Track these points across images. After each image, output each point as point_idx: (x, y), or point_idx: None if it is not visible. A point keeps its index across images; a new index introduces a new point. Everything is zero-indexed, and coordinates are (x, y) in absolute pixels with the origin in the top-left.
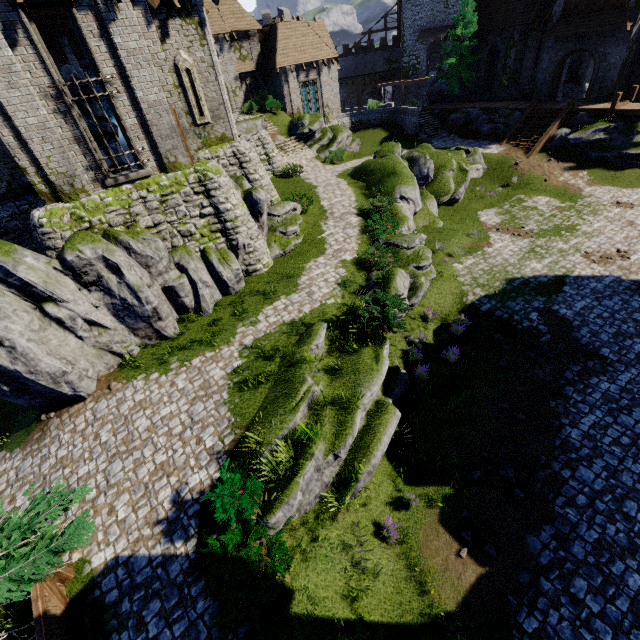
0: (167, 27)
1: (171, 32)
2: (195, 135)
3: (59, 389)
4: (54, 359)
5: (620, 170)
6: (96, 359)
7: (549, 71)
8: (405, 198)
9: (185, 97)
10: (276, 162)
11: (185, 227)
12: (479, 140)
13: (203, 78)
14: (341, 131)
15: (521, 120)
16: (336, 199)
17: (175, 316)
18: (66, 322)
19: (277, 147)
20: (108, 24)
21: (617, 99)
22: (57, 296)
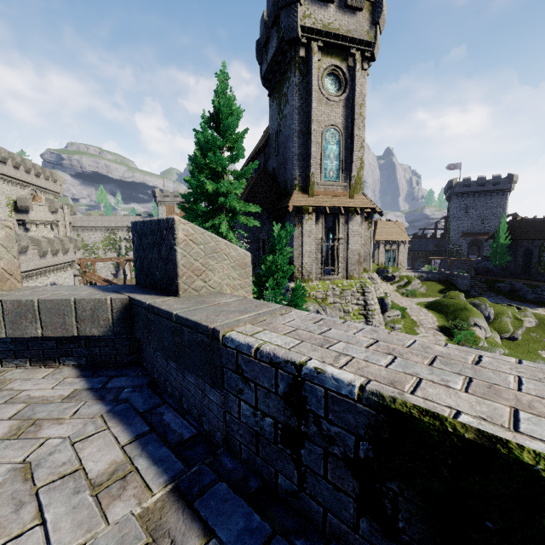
0: None
1: None
2: None
3: None
4: None
5: None
6: None
7: None
8: (478, 325)
9: None
10: None
11: (347, 308)
12: (525, 303)
13: (364, 242)
14: (414, 279)
15: None
16: (422, 316)
17: None
18: None
19: None
20: (349, 221)
21: None
22: None
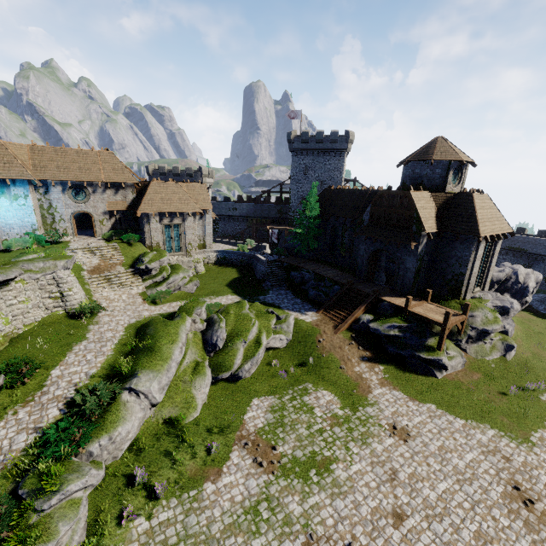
0: None
1: None
2: None
3: None
4: None
5: (415, 370)
6: None
7: (365, 258)
8: (135, 390)
9: None
10: (71, 300)
11: None
12: (305, 301)
13: None
14: (176, 272)
15: (338, 294)
16: (75, 368)
17: None
18: None
19: (105, 278)
20: None
21: (408, 301)
22: None
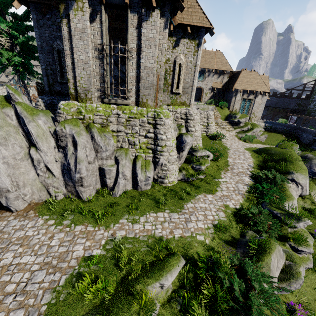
0: (179, 42)
1: (180, 44)
2: (169, 97)
3: (0, 199)
4: (9, 180)
5: None
6: (37, 190)
7: None
8: (295, 181)
9: (172, 77)
10: (211, 129)
11: (133, 139)
12: None
13: (187, 70)
14: (257, 126)
15: None
16: (239, 161)
17: (98, 187)
18: (34, 162)
19: (215, 123)
20: (142, 22)
21: None
22: (38, 145)
